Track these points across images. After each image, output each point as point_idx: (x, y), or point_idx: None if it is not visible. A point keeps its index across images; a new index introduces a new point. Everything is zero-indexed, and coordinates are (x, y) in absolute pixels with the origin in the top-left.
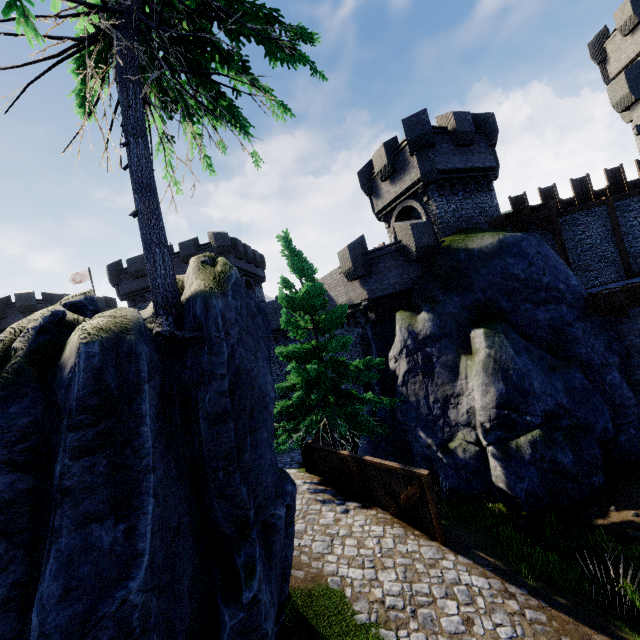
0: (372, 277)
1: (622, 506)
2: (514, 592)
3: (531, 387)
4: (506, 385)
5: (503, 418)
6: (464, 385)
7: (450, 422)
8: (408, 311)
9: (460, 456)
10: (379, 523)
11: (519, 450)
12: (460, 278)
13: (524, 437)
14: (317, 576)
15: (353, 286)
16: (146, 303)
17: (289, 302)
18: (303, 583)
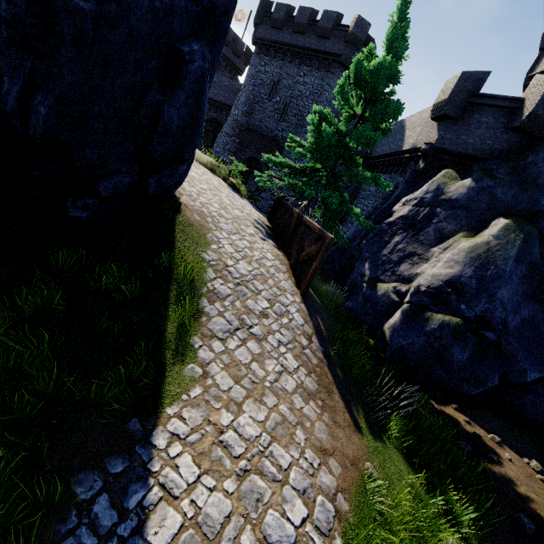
0: (456, 124)
1: (464, 412)
2: (314, 342)
3: (495, 289)
4: (474, 273)
5: (441, 292)
6: (438, 254)
7: (396, 271)
8: (456, 173)
9: (378, 295)
10: (275, 257)
11: (427, 321)
12: (543, 173)
13: (442, 315)
14: (206, 227)
15: (431, 128)
16: (267, 57)
17: (358, 71)
18: (194, 220)
